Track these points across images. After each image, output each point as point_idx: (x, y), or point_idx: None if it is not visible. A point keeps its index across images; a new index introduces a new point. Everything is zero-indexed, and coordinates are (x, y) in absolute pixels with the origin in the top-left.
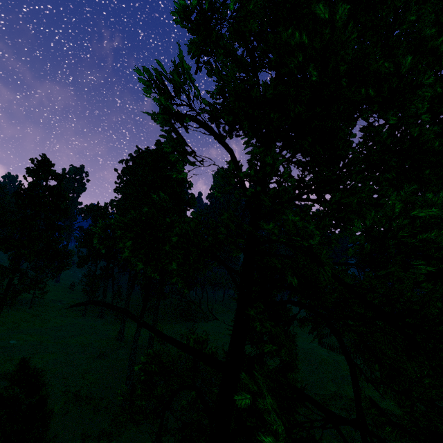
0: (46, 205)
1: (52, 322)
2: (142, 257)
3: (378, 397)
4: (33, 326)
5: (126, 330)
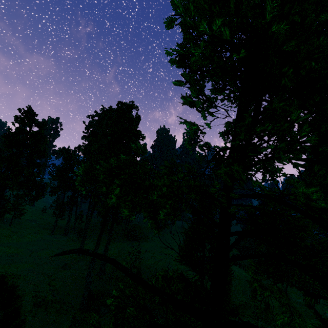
0: (28, 146)
1: (27, 237)
2: (129, 204)
3: (277, 307)
4: (11, 240)
5: (85, 246)
